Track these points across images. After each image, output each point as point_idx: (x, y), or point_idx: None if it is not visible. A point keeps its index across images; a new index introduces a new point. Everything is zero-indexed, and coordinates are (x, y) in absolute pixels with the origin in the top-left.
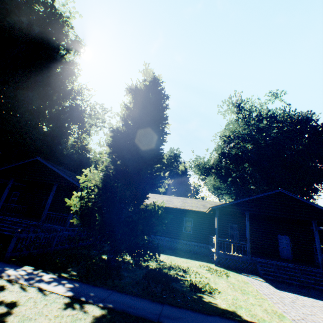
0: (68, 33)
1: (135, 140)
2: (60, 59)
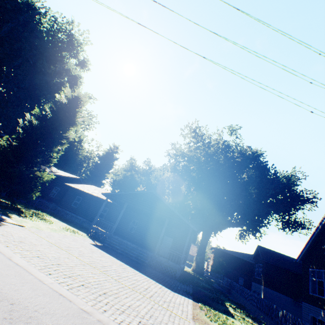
0: (78, 55)
1: (39, 128)
2: (51, 73)
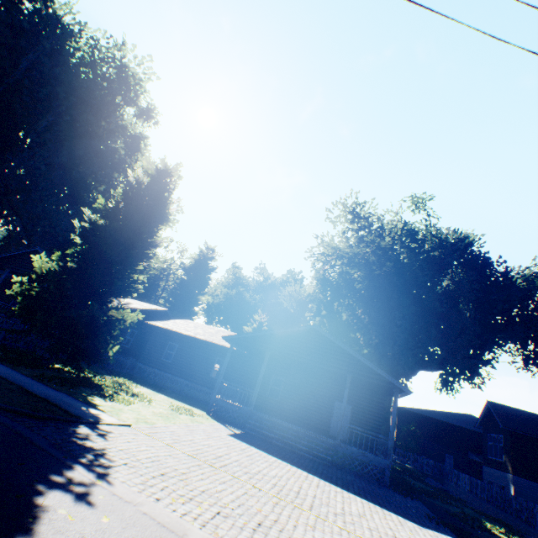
0: (138, 99)
1: (110, 233)
2: (102, 134)
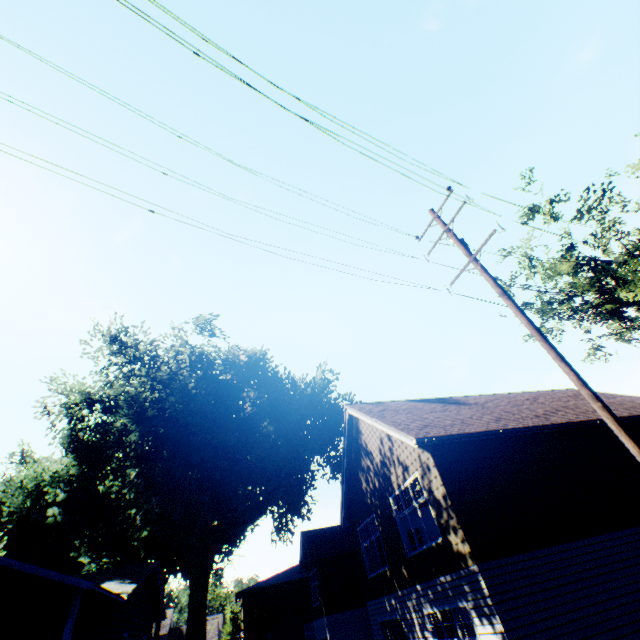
0: None
1: None
2: None
